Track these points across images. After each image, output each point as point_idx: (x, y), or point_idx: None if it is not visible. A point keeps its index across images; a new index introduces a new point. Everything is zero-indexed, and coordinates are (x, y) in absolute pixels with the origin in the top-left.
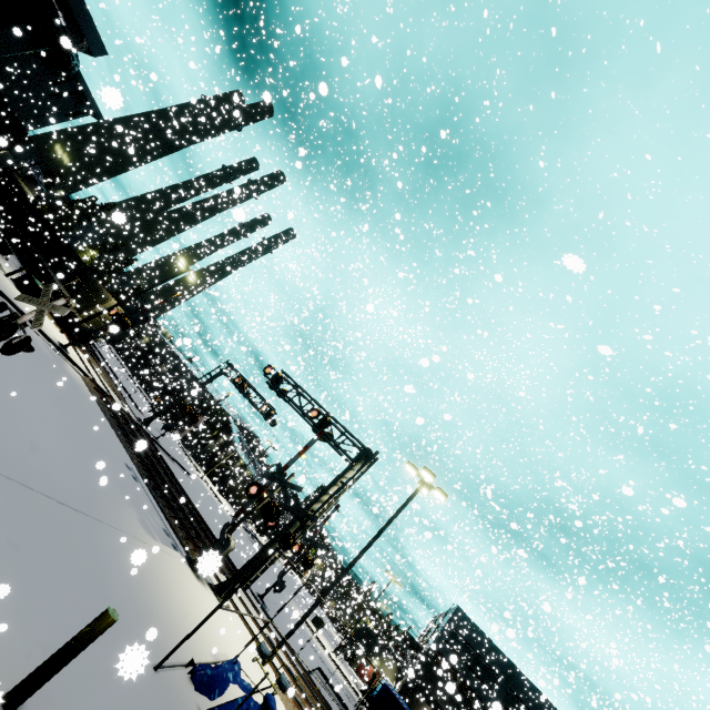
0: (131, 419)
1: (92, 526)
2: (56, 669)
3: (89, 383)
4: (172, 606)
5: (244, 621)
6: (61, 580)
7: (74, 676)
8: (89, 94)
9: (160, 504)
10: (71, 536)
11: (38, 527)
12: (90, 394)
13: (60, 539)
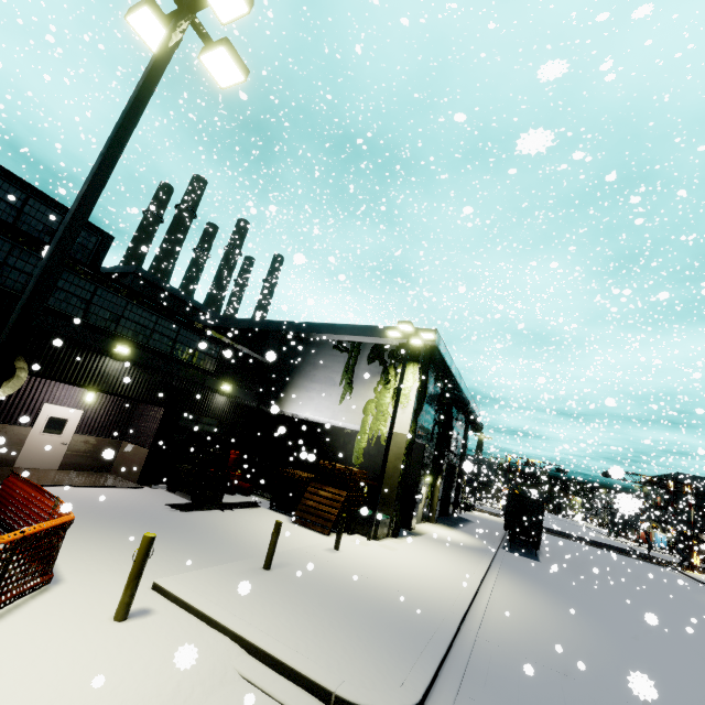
0: None
1: None
2: None
3: None
4: None
5: (700, 573)
6: None
7: None
8: None
9: (622, 555)
10: None
11: None
12: None
13: None
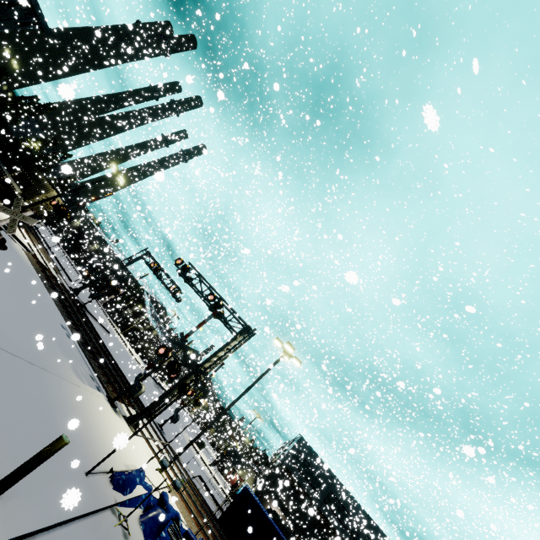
0: (65, 288)
1: (39, 373)
2: (25, 474)
3: (31, 258)
4: (97, 431)
5: (148, 443)
6: (19, 413)
7: (32, 478)
8: (38, 8)
9: (87, 356)
10: (25, 381)
11: (1, 374)
12: (32, 267)
13: (17, 383)
